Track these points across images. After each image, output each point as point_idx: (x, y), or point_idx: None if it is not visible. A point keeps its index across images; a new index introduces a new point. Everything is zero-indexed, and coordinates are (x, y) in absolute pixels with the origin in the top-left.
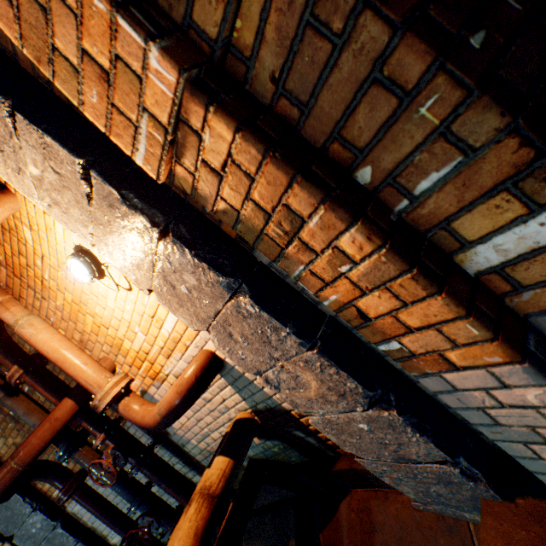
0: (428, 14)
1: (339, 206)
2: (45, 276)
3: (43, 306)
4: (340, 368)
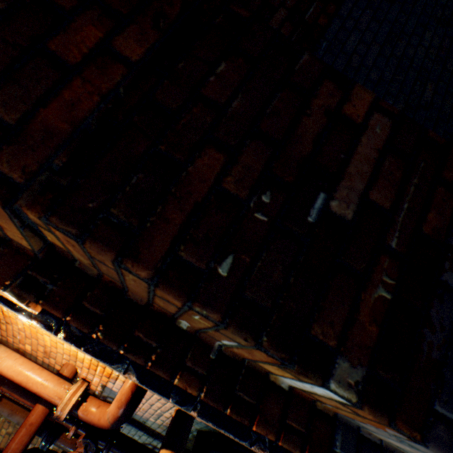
0: (180, 255)
1: (158, 367)
2: (4, 309)
3: (8, 328)
4: (218, 426)
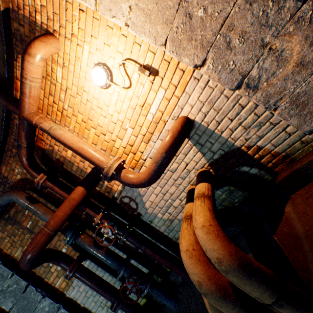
0: None
1: None
2: (65, 107)
3: None
4: None
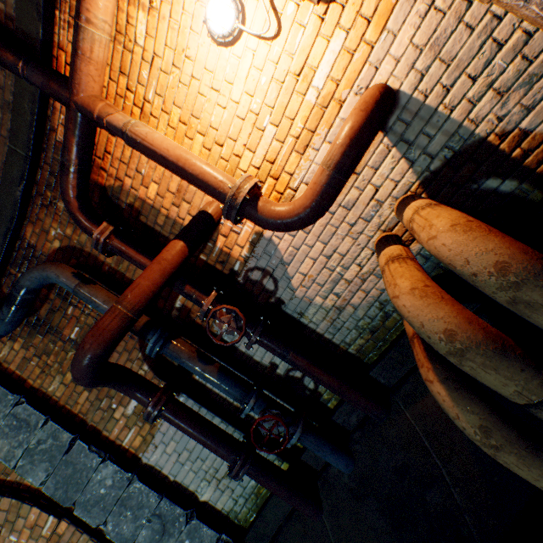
0: None
1: None
2: (148, 96)
3: (133, 155)
4: None
